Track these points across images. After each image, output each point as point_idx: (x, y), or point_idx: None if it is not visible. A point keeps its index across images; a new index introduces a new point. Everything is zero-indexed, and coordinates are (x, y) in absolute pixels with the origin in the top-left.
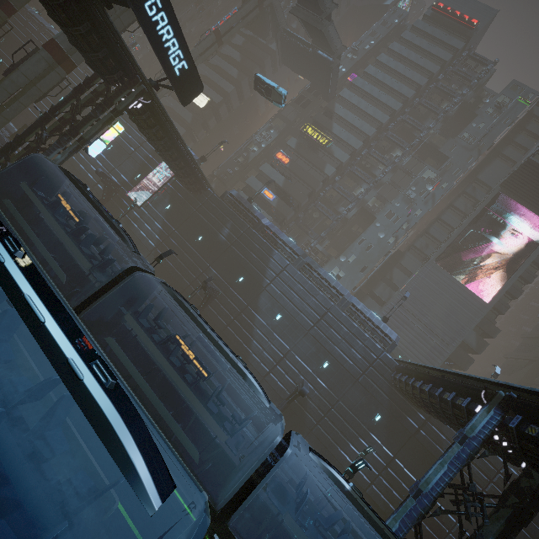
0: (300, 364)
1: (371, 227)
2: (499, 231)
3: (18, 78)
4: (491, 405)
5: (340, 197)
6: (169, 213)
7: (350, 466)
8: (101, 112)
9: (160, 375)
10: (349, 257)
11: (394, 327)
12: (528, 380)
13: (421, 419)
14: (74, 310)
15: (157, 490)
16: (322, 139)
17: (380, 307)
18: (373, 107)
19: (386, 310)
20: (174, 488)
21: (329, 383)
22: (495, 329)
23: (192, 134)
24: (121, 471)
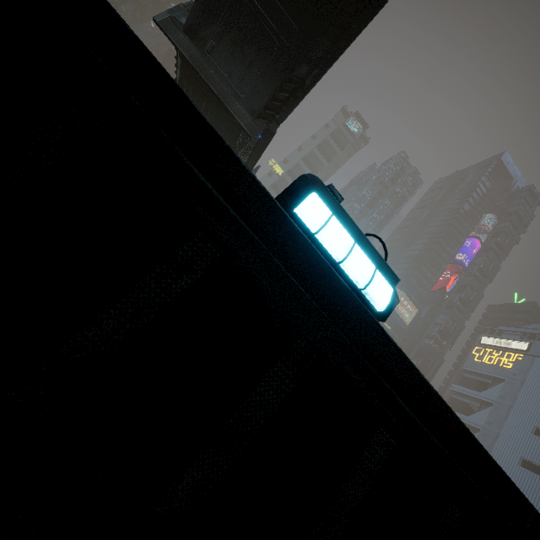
0: None
1: None
2: None
3: None
4: None
5: None
6: None
7: None
8: None
9: None
10: None
11: None
12: None
13: None
14: None
15: None
16: None
17: None
18: None
19: None
20: None
21: None
22: None
23: None
24: None
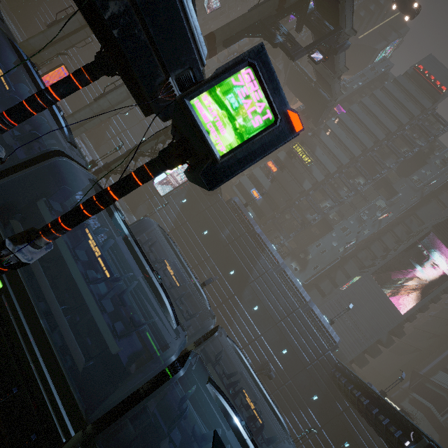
0: (266, 347)
1: (328, 236)
2: (419, 249)
3: (104, 103)
4: (417, 446)
5: (309, 206)
6: (184, 206)
7: None
8: None
9: None
10: (307, 255)
11: (331, 318)
12: (413, 364)
13: (346, 405)
14: None
15: None
16: (306, 158)
17: (321, 298)
18: (350, 141)
19: (328, 304)
20: None
21: (285, 366)
22: (402, 332)
23: None
24: None
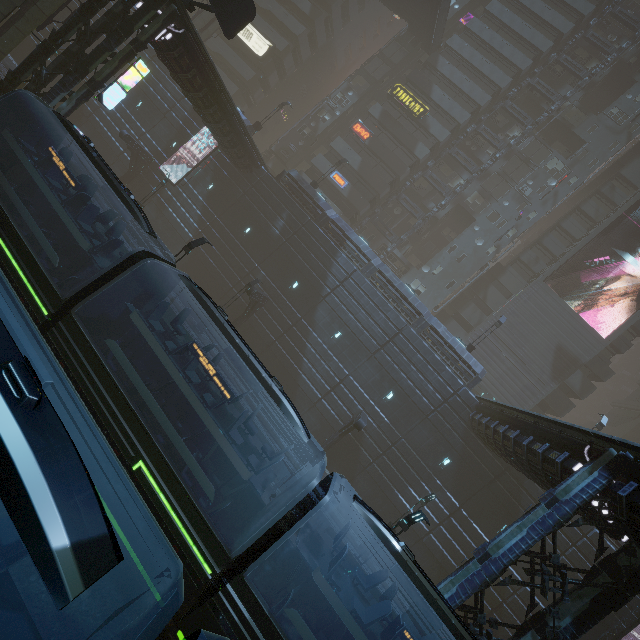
0: (359, 392)
1: (467, 232)
2: (636, 248)
3: None
4: (596, 465)
5: (432, 189)
6: (211, 195)
7: (405, 517)
8: (117, 42)
9: (177, 391)
10: (434, 268)
11: (480, 358)
12: (637, 434)
13: (499, 469)
14: (68, 302)
15: (78, 568)
16: (417, 107)
17: (465, 333)
18: (491, 64)
19: (473, 337)
20: (118, 561)
21: (392, 417)
22: (608, 371)
23: (247, 93)
24: (21, 536)
